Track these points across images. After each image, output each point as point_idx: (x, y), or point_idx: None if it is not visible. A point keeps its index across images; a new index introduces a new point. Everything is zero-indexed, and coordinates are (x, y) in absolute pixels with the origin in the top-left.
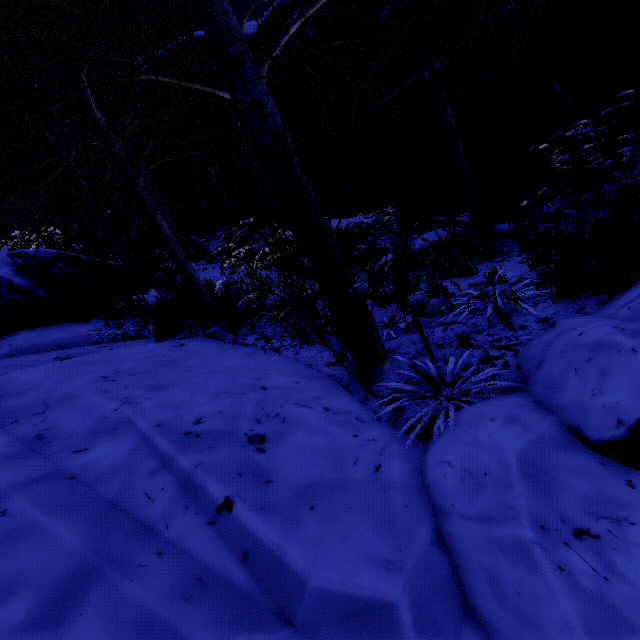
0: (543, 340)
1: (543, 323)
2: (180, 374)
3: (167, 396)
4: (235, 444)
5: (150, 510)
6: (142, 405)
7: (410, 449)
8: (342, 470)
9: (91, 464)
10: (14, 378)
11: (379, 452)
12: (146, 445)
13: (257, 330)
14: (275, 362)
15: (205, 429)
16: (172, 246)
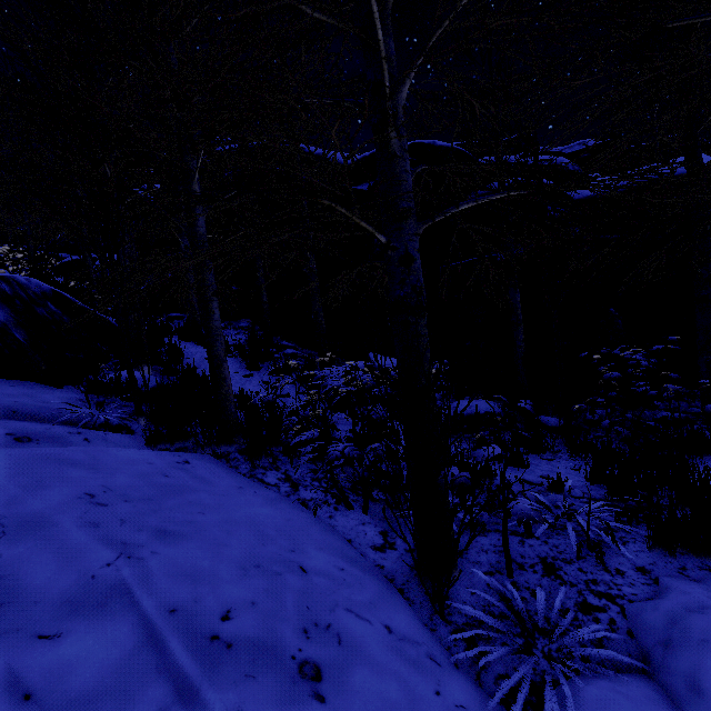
0: (663, 607)
1: (643, 574)
2: (192, 515)
3: (180, 554)
4: (282, 675)
5: None
6: (147, 564)
7: None
8: None
9: (62, 671)
10: None
11: None
12: (152, 648)
13: (280, 466)
14: (307, 524)
15: (237, 634)
16: (216, 339)
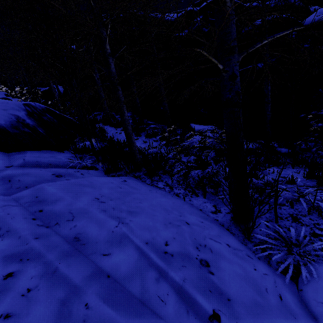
0: None
1: None
2: (137, 204)
3: (140, 220)
4: (195, 265)
5: (166, 311)
6: (130, 225)
7: (288, 285)
8: (263, 296)
9: (116, 267)
10: (44, 189)
11: (274, 284)
12: (144, 257)
13: (163, 179)
14: (182, 204)
15: (173, 250)
16: (127, 125)
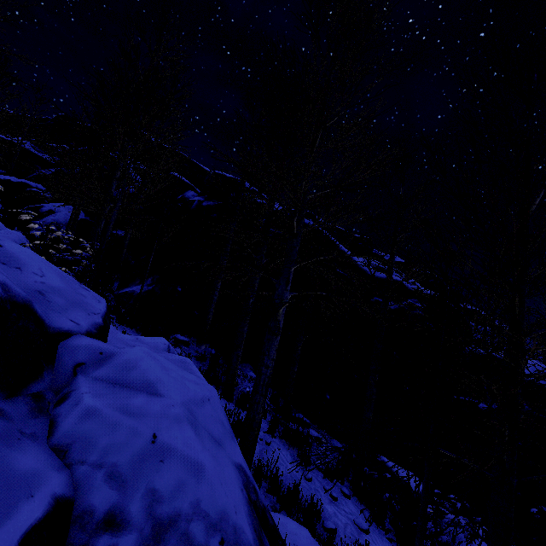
0: None
1: None
2: None
3: None
4: None
5: None
6: None
7: None
8: None
9: None
10: None
11: None
12: None
13: None
14: None
15: None
16: None
